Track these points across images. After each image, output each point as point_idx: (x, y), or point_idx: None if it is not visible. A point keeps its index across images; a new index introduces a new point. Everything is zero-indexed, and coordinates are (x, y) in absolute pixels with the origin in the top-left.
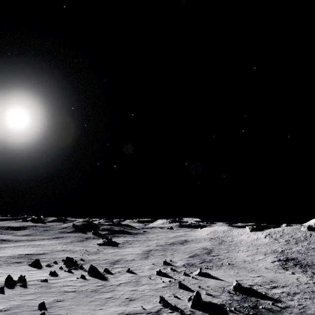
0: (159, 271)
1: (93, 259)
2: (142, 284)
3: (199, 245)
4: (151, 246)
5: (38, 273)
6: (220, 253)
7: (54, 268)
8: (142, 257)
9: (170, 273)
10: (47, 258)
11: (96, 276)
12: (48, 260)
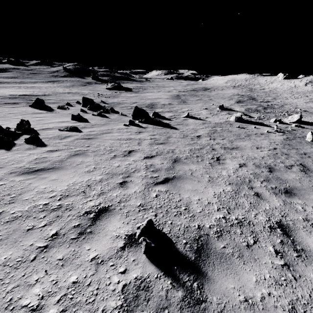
0: (240, 117)
1: (117, 102)
2: (245, 136)
3: (228, 92)
4: (172, 92)
5: (52, 117)
6: (268, 100)
7: (73, 112)
8: (179, 102)
9: (249, 120)
10: (53, 99)
11: (151, 123)
12: (57, 102)
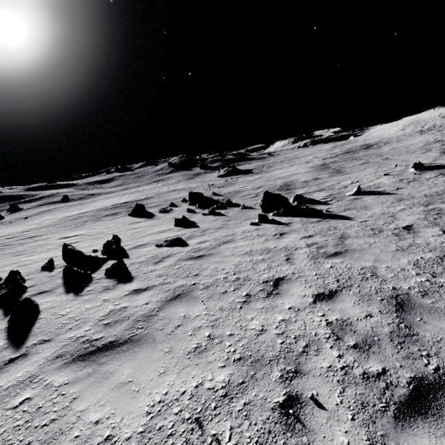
0: None
1: (234, 191)
2: None
3: (415, 142)
4: (313, 161)
5: (151, 226)
6: None
7: (177, 214)
8: (330, 173)
9: None
10: (155, 202)
11: (294, 214)
12: (159, 204)
